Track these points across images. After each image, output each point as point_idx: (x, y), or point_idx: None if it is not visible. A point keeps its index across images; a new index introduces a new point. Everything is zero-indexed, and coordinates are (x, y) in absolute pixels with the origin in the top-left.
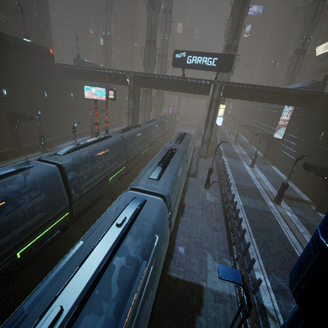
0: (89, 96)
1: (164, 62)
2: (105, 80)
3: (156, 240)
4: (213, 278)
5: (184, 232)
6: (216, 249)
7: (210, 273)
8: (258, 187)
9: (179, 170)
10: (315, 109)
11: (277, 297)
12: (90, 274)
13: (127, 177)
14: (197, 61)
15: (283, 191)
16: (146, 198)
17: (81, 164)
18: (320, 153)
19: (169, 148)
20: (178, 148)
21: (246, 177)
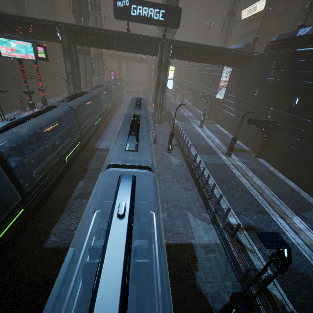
0: (9, 54)
1: (98, 15)
2: (25, 34)
3: (154, 217)
4: (199, 233)
5: (162, 199)
6: (193, 207)
7: (195, 230)
8: (211, 145)
9: (150, 137)
10: (250, 70)
11: (249, 233)
12: (116, 300)
13: (83, 153)
14: (142, 12)
15: (233, 145)
16: (131, 173)
17: (22, 145)
18: (256, 109)
19: (130, 115)
20: (140, 114)
21: (199, 136)
